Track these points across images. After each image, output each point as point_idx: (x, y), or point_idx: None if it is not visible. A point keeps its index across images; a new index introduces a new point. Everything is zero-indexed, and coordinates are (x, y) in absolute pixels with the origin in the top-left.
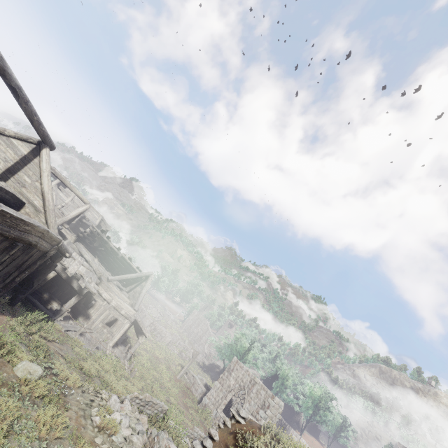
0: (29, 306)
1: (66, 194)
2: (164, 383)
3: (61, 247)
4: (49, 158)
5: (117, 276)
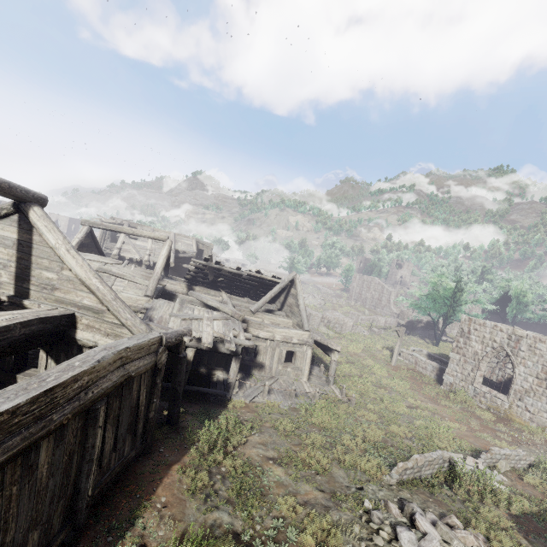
0: (194, 398)
1: (143, 239)
2: (387, 384)
3: (168, 342)
4: (49, 221)
5: (259, 303)
